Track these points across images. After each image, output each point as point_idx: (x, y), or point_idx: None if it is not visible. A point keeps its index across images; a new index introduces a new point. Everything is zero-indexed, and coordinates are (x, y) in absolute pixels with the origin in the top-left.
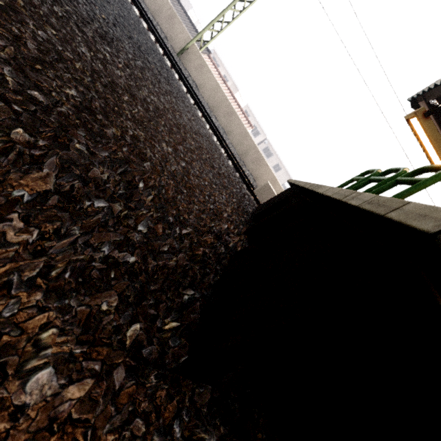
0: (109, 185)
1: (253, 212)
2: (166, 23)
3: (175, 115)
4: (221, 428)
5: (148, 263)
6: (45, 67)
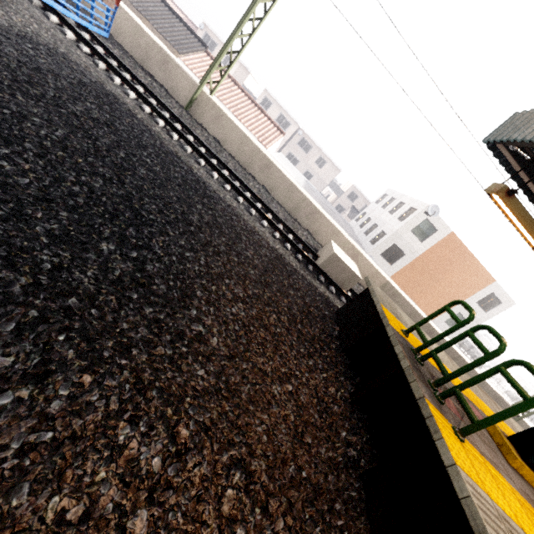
0: None
1: (339, 331)
2: (160, 70)
3: (249, 293)
4: None
5: None
6: (220, 479)
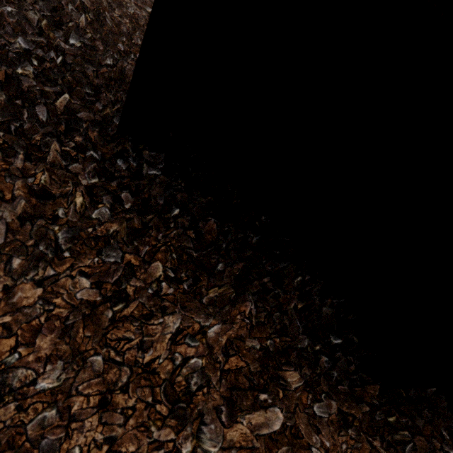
0: (25, 3)
1: None
2: None
3: None
4: (182, 184)
5: (85, 68)
6: None
